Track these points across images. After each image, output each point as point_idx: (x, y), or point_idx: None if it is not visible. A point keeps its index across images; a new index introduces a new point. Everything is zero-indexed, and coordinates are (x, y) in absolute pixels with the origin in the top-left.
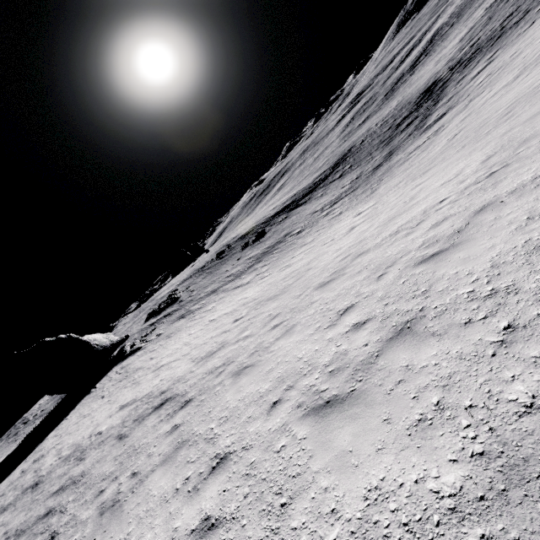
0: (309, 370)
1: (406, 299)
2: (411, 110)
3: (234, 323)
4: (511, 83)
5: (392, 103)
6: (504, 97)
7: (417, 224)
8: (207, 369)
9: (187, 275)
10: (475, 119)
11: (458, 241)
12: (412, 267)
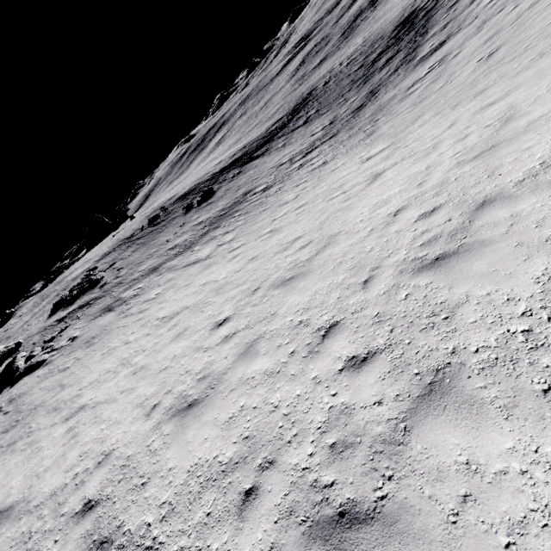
0: None
1: None
2: (388, 45)
3: (214, 331)
4: None
5: (356, 40)
6: None
7: None
8: (192, 458)
9: (109, 247)
10: (520, 31)
11: None
12: None
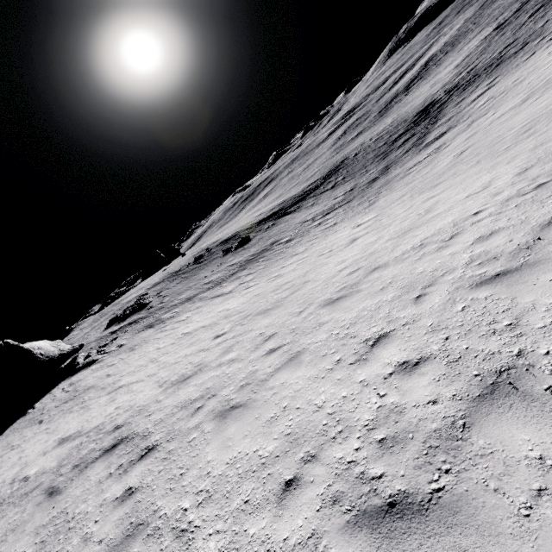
0: (339, 431)
1: (481, 335)
2: (407, 128)
3: (214, 340)
4: (520, 105)
5: (387, 120)
6: (516, 117)
7: (450, 237)
8: (178, 400)
9: (160, 279)
10: (484, 137)
11: (533, 260)
12: (468, 288)
